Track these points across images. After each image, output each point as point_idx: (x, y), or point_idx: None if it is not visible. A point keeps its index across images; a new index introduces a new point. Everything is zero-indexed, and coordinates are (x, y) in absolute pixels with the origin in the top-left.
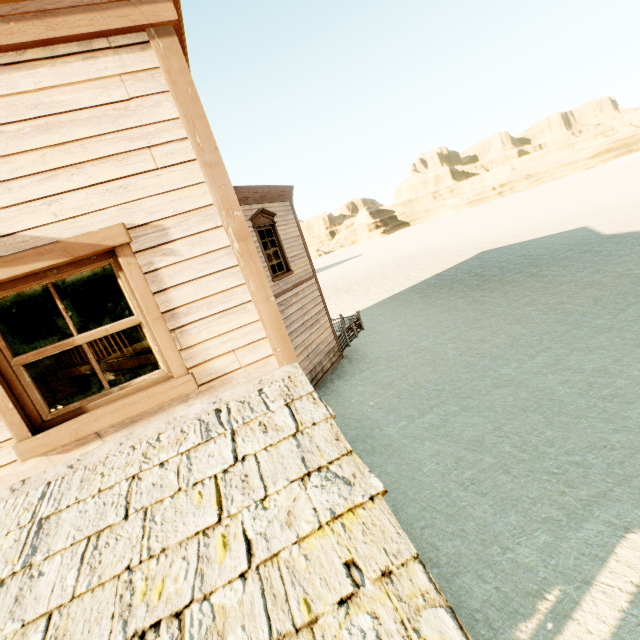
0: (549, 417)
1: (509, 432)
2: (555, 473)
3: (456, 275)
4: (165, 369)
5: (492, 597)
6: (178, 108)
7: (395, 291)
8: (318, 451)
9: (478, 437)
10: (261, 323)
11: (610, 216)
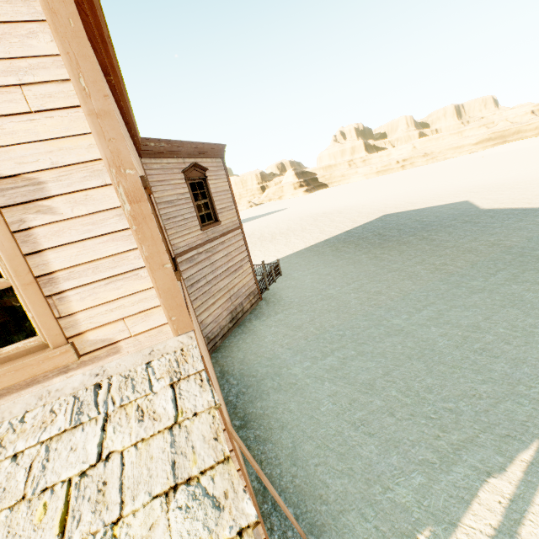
0: (430, 366)
1: (396, 377)
2: (432, 418)
3: (362, 233)
4: (41, 337)
5: (372, 536)
6: (58, 42)
7: (311, 243)
8: (192, 454)
9: (370, 381)
10: (155, 290)
11: (487, 194)
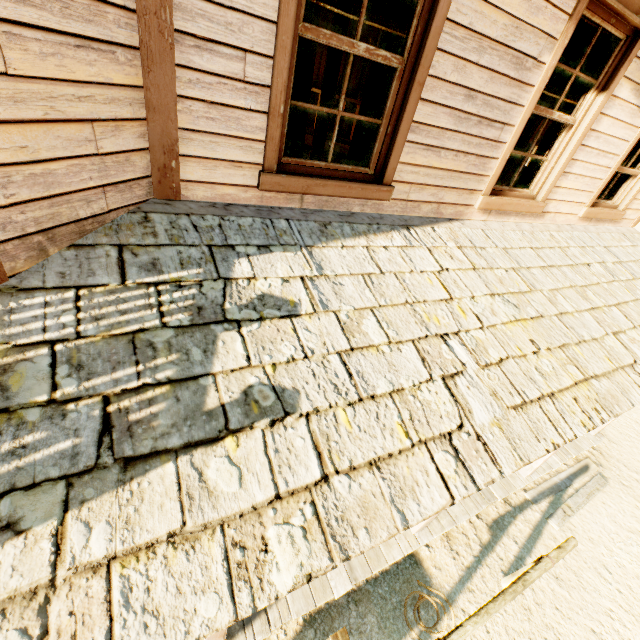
0: None
1: None
2: None
3: None
4: (619, 203)
5: None
6: None
7: None
8: None
9: None
10: None
11: None
